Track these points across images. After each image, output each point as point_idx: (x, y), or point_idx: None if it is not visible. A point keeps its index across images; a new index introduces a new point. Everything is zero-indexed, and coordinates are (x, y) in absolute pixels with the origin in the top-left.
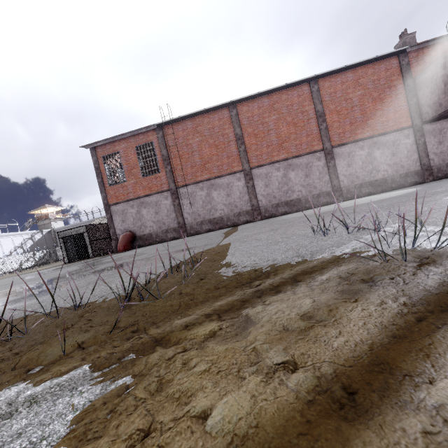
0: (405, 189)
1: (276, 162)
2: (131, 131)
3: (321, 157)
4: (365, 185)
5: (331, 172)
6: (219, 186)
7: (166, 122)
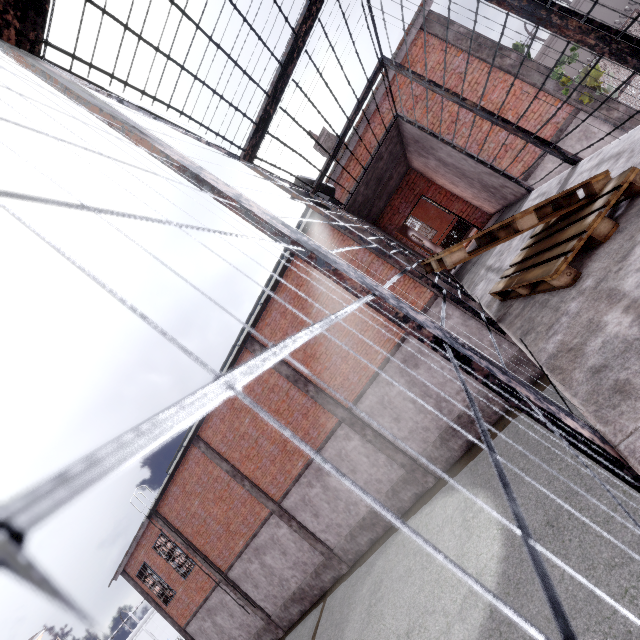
0: (499, 488)
1: (298, 477)
2: (132, 543)
3: (348, 432)
4: (448, 434)
5: (380, 448)
6: (265, 547)
7: (149, 516)
